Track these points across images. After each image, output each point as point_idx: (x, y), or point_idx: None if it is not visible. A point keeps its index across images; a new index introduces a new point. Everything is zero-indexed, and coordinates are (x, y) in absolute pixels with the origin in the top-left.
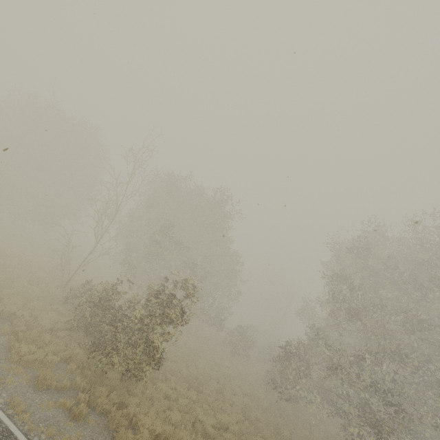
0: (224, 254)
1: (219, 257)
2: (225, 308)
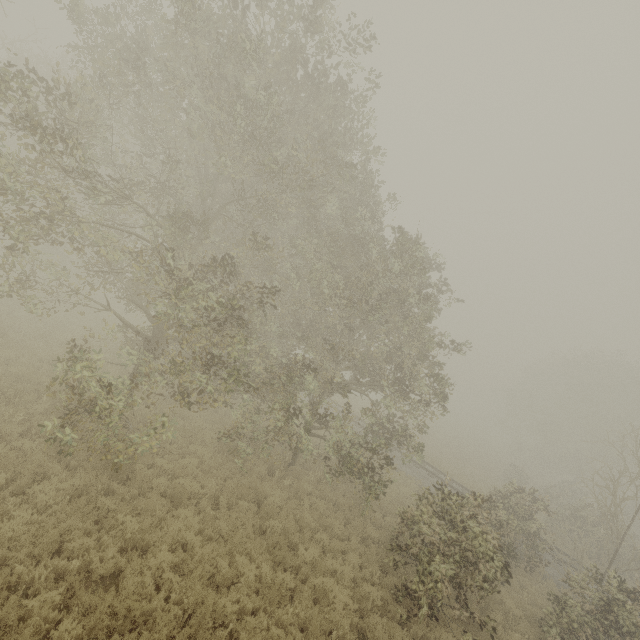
0: (368, 251)
1: (340, 255)
2: (405, 429)
